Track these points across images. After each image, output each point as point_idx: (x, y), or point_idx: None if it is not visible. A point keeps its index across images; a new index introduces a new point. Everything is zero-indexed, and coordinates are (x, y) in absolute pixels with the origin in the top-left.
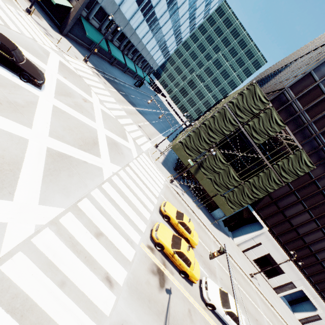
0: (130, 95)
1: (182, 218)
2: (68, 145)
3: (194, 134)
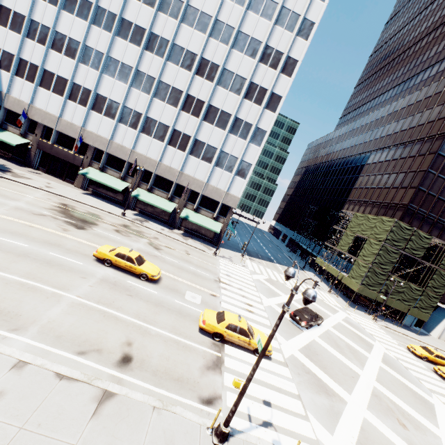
0: (256, 250)
1: (431, 351)
2: (372, 351)
3: (370, 273)
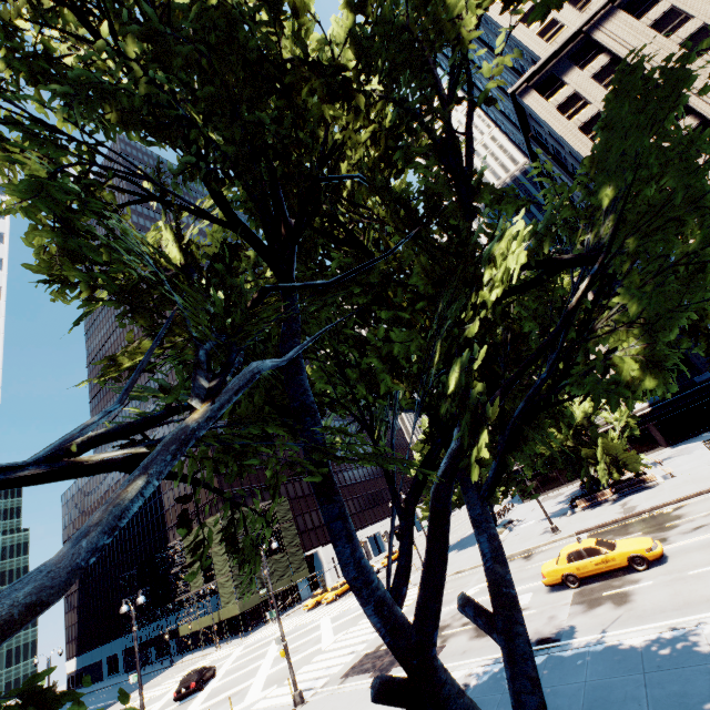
0: None
1: (317, 593)
2: (273, 642)
3: (237, 580)
